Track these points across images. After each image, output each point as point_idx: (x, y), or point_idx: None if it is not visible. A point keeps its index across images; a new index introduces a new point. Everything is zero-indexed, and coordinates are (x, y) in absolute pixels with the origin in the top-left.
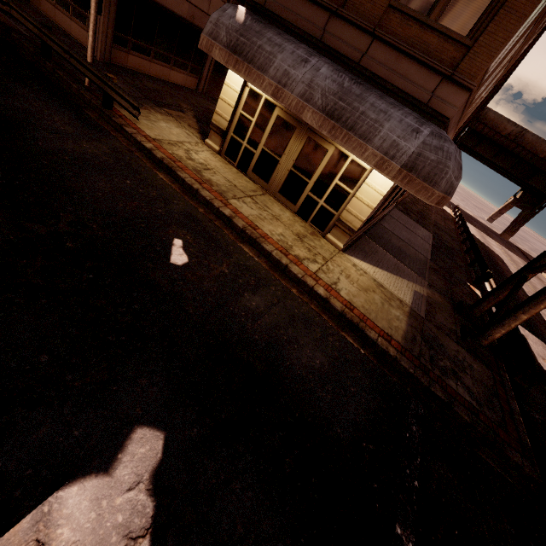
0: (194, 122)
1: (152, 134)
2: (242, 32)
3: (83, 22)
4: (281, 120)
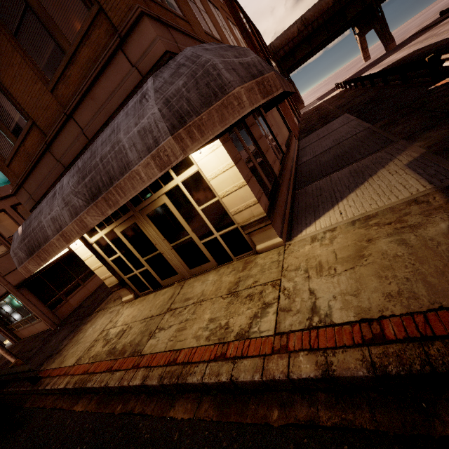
0: None
1: (74, 359)
2: (23, 237)
3: (35, 320)
4: (125, 231)
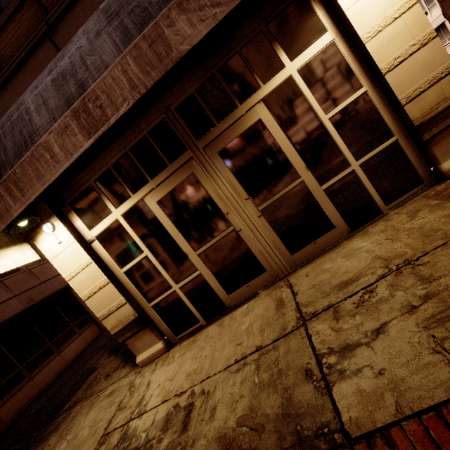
0: (112, 360)
1: None
2: None
3: None
4: (168, 198)
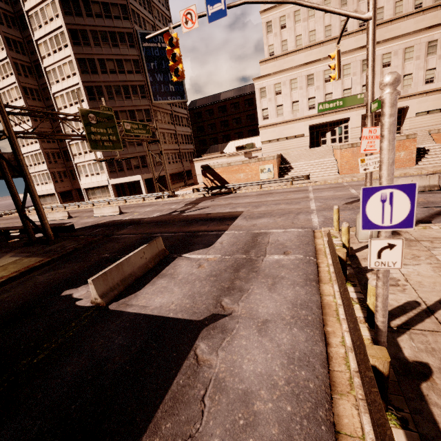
0: None
1: None
2: None
3: None
4: None
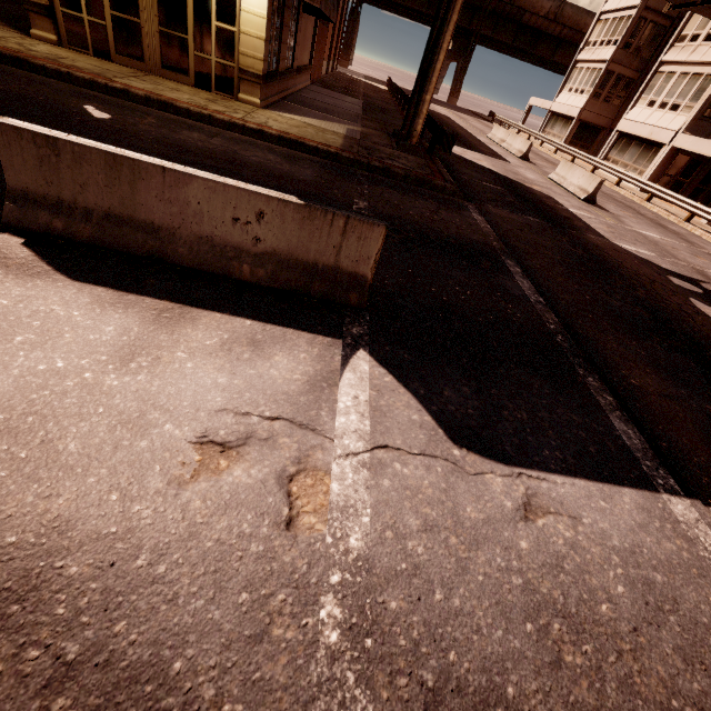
0: None
1: None
2: None
3: None
4: None
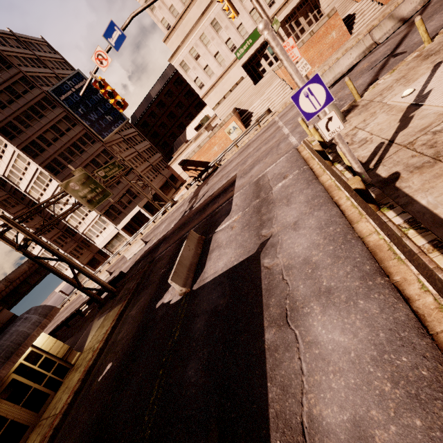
0: None
1: None
2: None
3: None
4: None
